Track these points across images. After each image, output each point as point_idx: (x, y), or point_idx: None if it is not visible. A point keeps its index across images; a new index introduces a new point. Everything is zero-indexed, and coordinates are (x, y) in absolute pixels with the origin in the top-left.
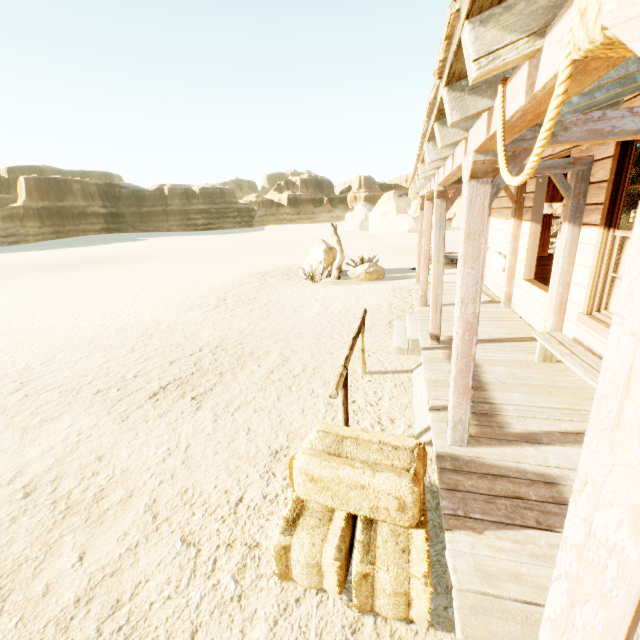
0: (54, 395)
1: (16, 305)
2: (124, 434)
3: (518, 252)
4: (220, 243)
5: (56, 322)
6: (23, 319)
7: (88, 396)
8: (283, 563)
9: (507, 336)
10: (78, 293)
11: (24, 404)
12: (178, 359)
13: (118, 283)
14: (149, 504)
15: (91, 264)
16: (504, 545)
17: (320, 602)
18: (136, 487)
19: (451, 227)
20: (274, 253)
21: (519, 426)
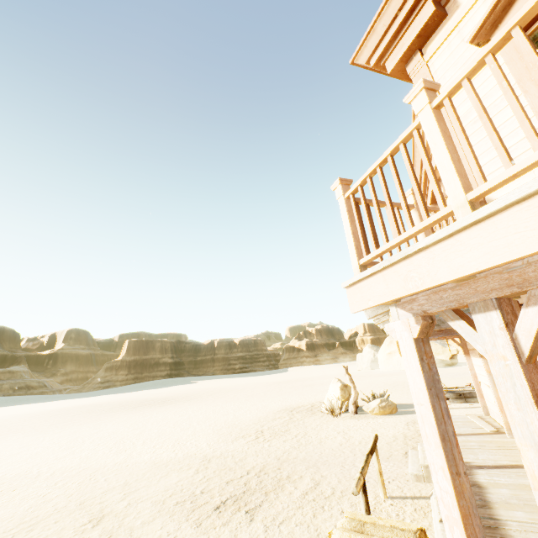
0: (147, 504)
1: (113, 435)
2: (200, 536)
3: None
4: (253, 383)
5: (141, 448)
6: (119, 446)
7: (171, 506)
8: None
9: (512, 463)
10: (153, 426)
11: (129, 509)
12: (232, 480)
13: (180, 418)
14: None
15: (159, 403)
16: None
17: None
18: None
19: (459, 362)
20: (298, 391)
21: (521, 537)
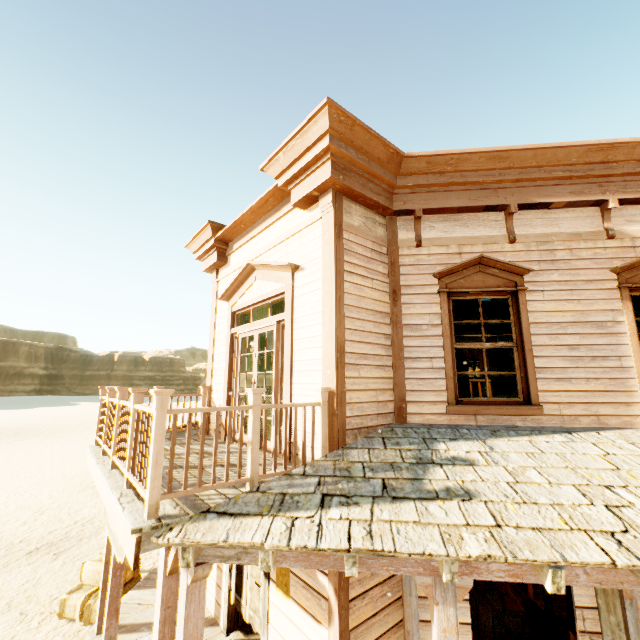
0: None
1: None
2: (3, 574)
3: None
4: None
5: None
6: None
7: None
8: (62, 608)
9: None
10: None
11: None
12: (56, 529)
13: (30, 461)
14: (8, 602)
15: (8, 436)
16: (147, 592)
17: (72, 625)
18: (4, 596)
19: None
20: None
21: None
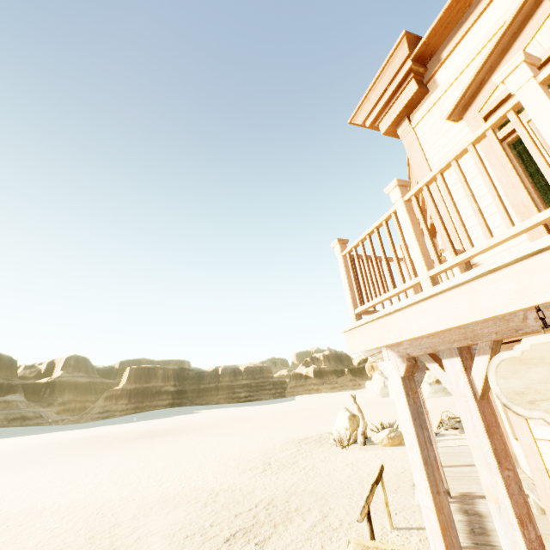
0: (157, 537)
1: (116, 468)
2: None
3: (500, 414)
4: (259, 413)
5: (147, 482)
6: (123, 479)
7: (181, 539)
8: None
9: None
10: (157, 458)
11: (139, 543)
12: (240, 513)
13: (185, 450)
14: None
15: (162, 434)
16: None
17: None
18: None
19: None
20: (306, 421)
21: None
